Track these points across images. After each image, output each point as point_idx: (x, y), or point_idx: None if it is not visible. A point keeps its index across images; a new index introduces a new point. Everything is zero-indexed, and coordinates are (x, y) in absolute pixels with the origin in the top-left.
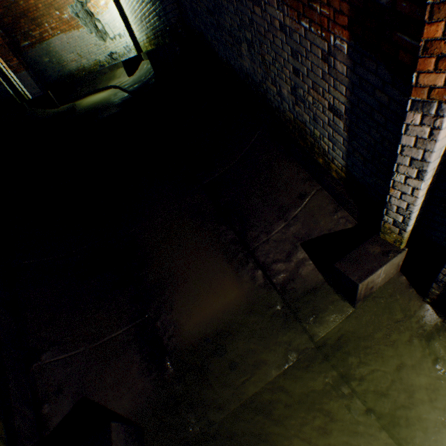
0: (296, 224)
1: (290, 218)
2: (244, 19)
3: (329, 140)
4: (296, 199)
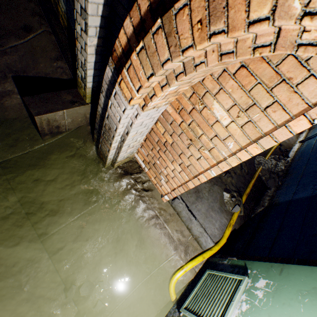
0: (14, 55)
1: (9, 46)
2: None
3: None
4: (21, 29)
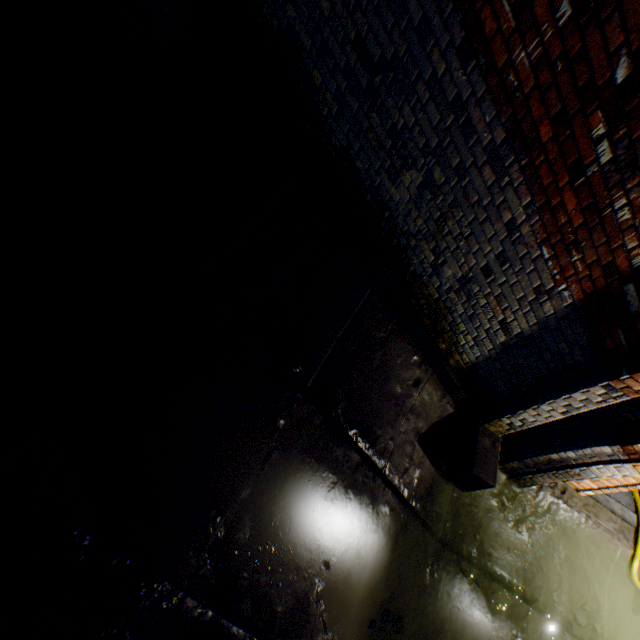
0: (412, 417)
1: (407, 411)
2: (452, 155)
3: (474, 340)
4: (411, 387)
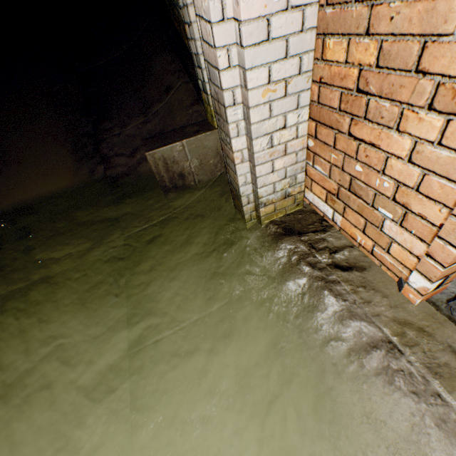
0: (155, 120)
1: (152, 114)
2: None
3: None
4: (163, 94)
